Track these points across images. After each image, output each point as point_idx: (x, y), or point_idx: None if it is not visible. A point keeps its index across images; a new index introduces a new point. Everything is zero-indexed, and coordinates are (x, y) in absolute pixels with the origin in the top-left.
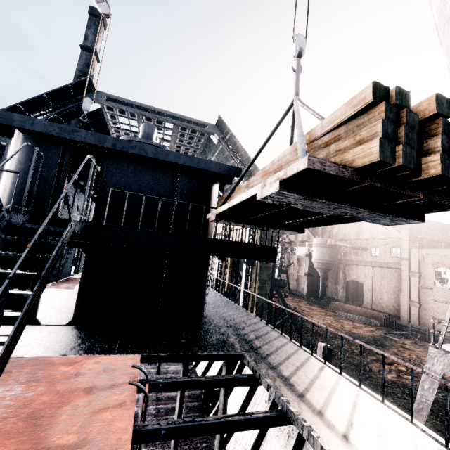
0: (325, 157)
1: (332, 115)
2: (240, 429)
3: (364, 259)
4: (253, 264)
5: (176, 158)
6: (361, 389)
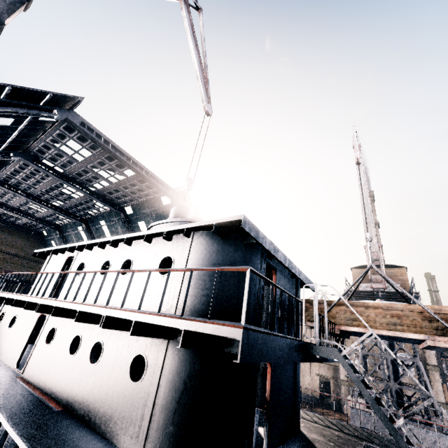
0: (446, 327)
1: (443, 307)
2: None
3: None
4: None
5: (303, 277)
6: None
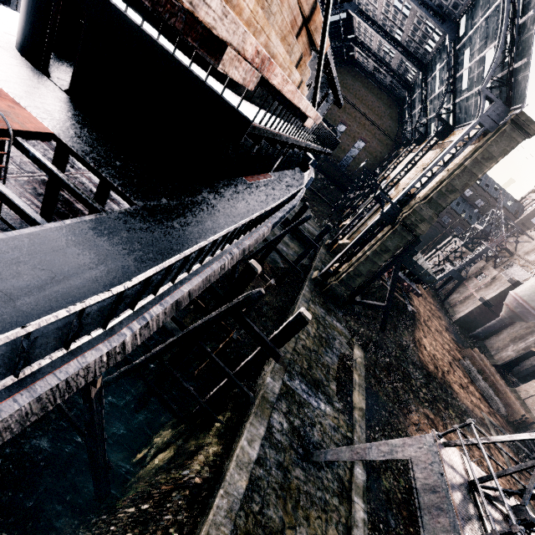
0: None
1: None
2: (9, 207)
3: None
4: (390, 222)
5: None
6: (149, 295)
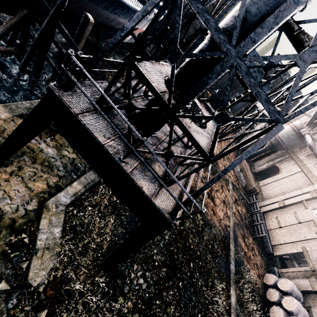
0: None
1: None
2: None
3: (306, 163)
4: None
5: None
6: None
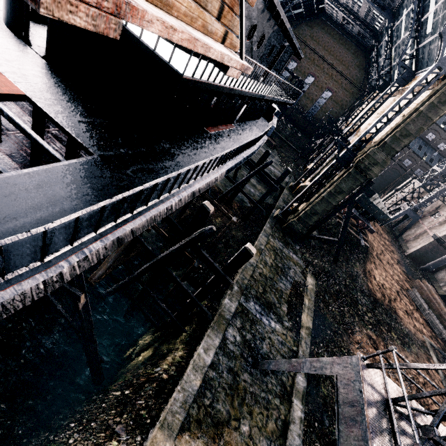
0: None
1: None
2: None
3: None
4: (345, 165)
5: None
6: (91, 233)
